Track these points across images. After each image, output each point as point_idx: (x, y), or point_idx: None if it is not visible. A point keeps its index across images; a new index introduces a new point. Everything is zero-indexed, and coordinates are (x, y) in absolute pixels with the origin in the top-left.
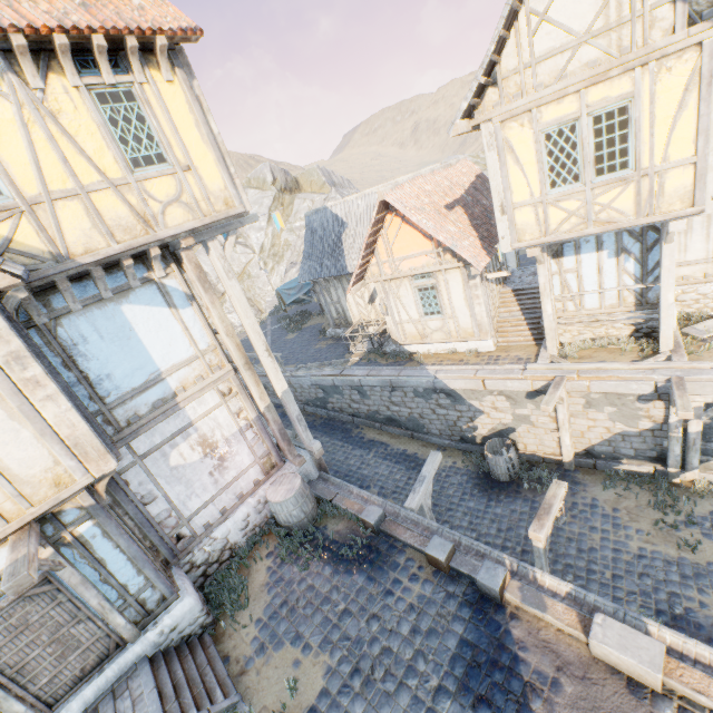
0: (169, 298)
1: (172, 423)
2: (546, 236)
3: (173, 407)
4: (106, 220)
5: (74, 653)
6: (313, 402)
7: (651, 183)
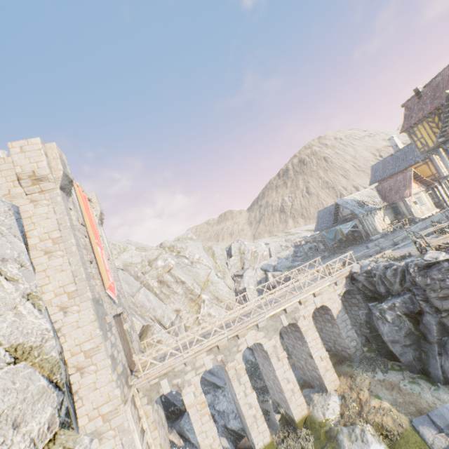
0: None
1: None
2: None
3: None
4: None
5: None
6: None
7: None
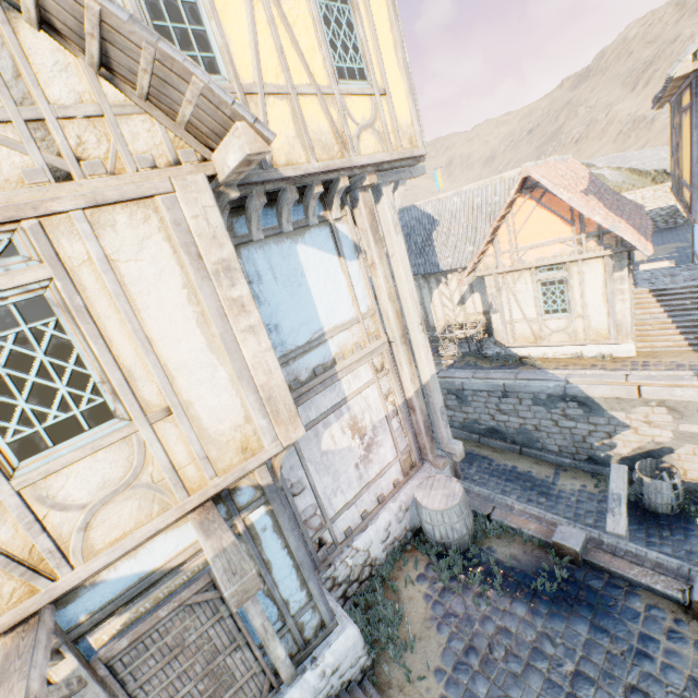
0: (340, 245)
1: (327, 397)
2: None
3: (331, 376)
4: (308, 131)
5: (225, 694)
6: None
7: None
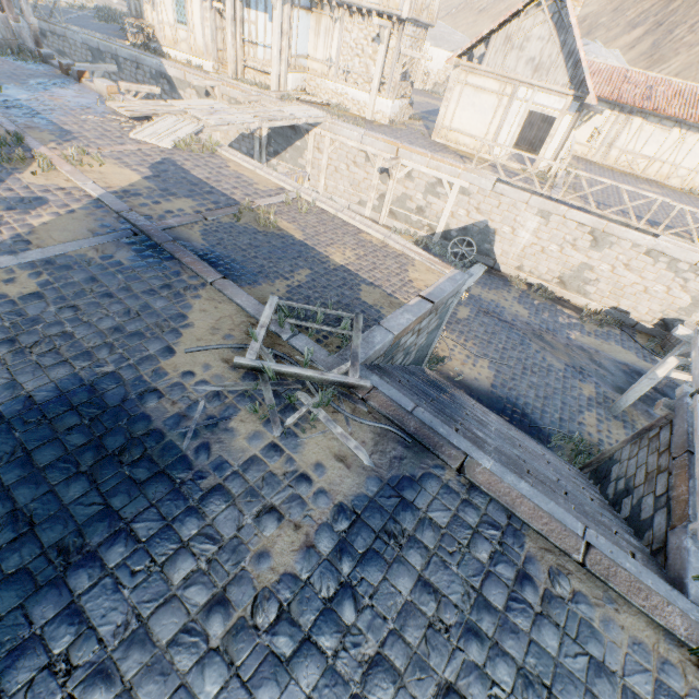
0: None
1: None
2: None
3: None
4: None
5: None
6: None
7: None
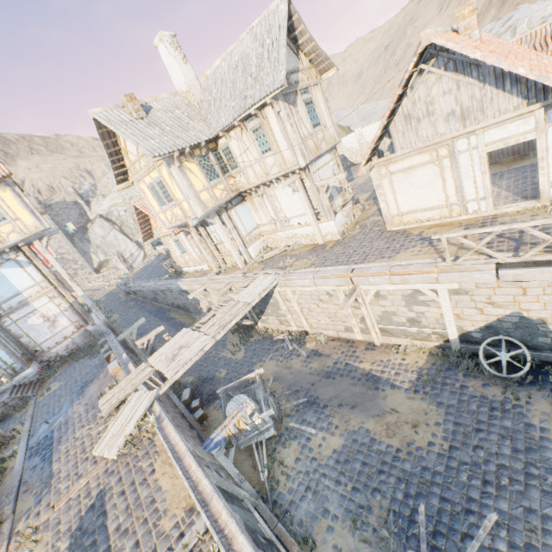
0: (20, 264)
1: (28, 309)
2: (171, 224)
3: (27, 303)
4: None
5: None
6: (154, 300)
7: (181, 206)
